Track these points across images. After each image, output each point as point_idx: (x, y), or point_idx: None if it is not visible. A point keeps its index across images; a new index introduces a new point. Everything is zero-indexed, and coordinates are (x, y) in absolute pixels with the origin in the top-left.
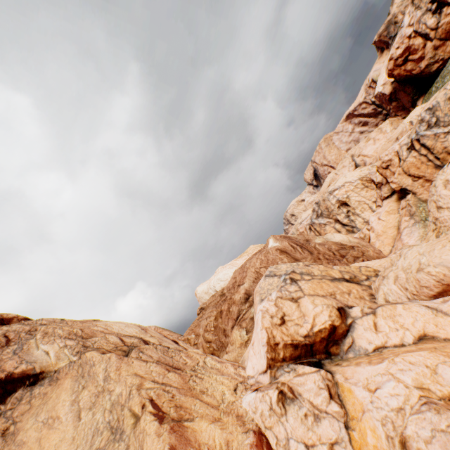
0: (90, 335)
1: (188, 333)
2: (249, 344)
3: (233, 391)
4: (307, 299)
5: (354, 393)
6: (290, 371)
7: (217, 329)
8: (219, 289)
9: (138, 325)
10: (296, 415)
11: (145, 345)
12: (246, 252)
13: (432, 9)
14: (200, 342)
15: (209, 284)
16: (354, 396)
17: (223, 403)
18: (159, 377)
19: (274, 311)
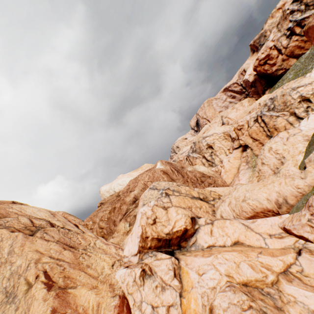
0: (4, 215)
1: (87, 220)
2: (129, 233)
3: (111, 266)
4: (173, 209)
5: (189, 275)
6: (152, 256)
7: (109, 220)
8: (117, 190)
9: (48, 211)
10: (150, 286)
11: (50, 228)
12: (141, 168)
13: (286, 34)
14: (95, 227)
15: (111, 186)
16: (189, 276)
17: (102, 275)
18: (56, 254)
19: (150, 214)
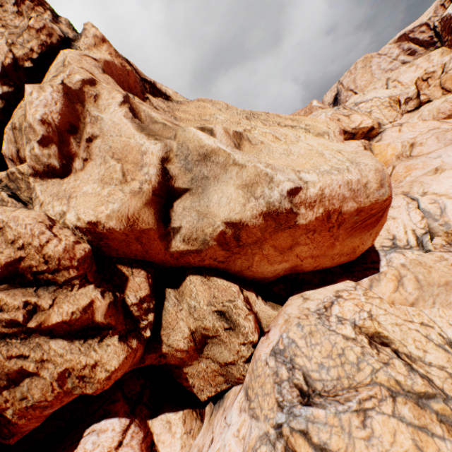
0: None
1: None
2: None
3: None
4: (357, 115)
5: (383, 143)
6: None
7: None
8: None
9: None
10: None
11: None
12: None
13: None
14: None
15: None
16: (381, 145)
17: None
18: None
19: (332, 116)
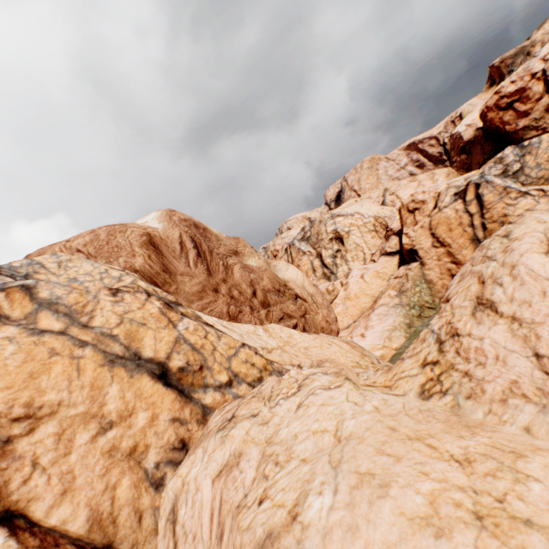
0: None
1: None
2: None
3: None
4: None
5: None
6: None
7: None
8: None
9: None
10: None
11: None
12: None
13: None
14: None
15: None
16: None
17: None
18: None
19: None
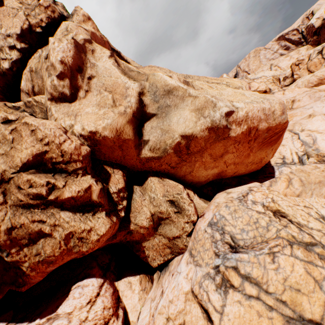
0: None
1: None
2: None
3: None
4: (255, 83)
5: None
6: None
7: None
8: None
9: None
10: None
11: None
12: None
13: None
14: None
15: None
16: None
17: None
18: None
19: None
